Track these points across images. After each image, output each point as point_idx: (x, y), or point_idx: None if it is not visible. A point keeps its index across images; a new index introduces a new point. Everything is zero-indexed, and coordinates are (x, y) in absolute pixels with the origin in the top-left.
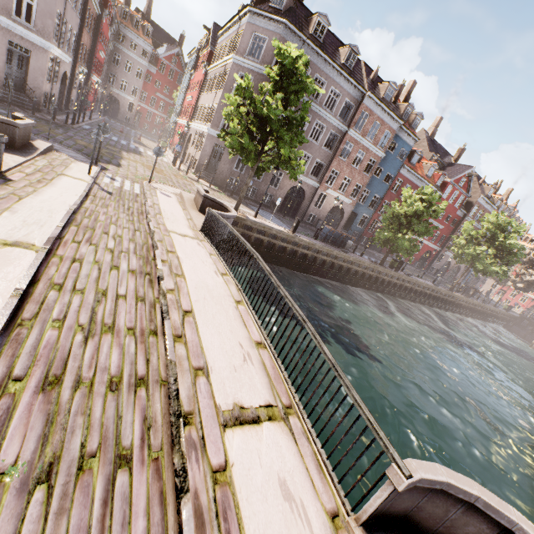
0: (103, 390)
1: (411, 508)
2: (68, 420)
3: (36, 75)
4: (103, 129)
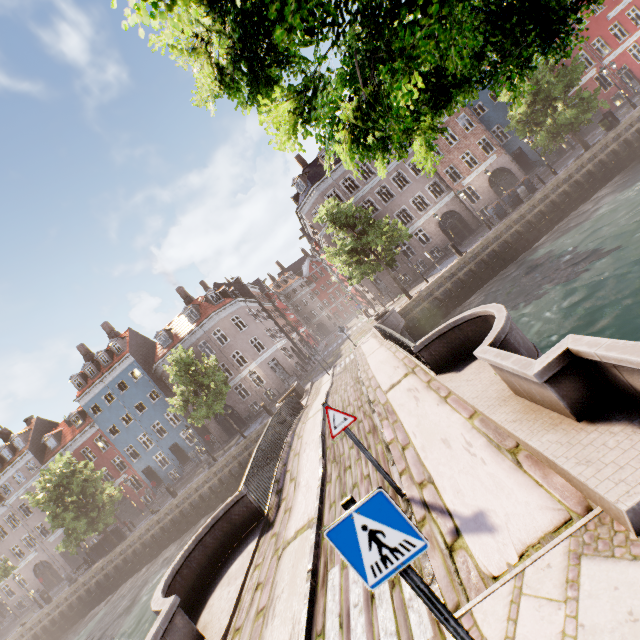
0: None
1: (451, 351)
2: None
3: (285, 363)
4: (316, 351)
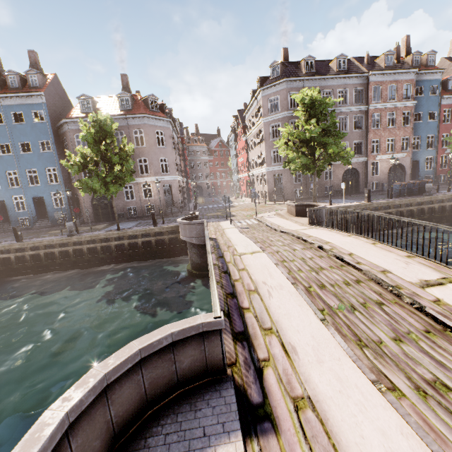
0: (344, 286)
1: None
2: (342, 295)
3: (175, 194)
4: (224, 199)
